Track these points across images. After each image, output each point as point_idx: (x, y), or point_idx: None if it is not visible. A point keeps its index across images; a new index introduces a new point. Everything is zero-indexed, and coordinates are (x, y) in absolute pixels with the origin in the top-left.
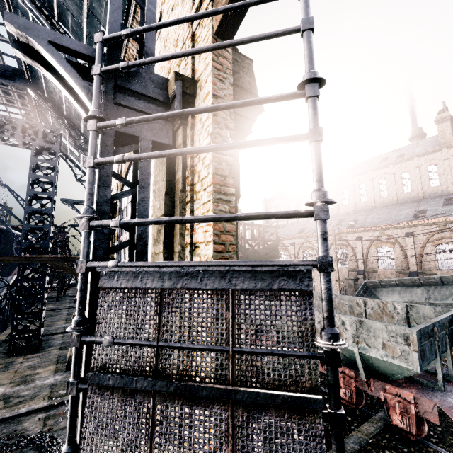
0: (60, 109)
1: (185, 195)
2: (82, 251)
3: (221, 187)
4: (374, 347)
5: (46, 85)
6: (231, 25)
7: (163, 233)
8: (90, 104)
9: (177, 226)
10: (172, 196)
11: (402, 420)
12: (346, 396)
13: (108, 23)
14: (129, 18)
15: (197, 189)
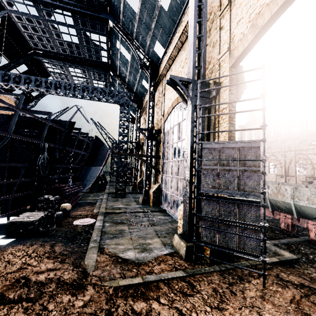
0: (124, 80)
1: (215, 125)
2: (197, 139)
3: (231, 122)
4: (302, 200)
5: (119, 69)
6: (237, 64)
7: (206, 138)
8: (188, 97)
9: (211, 135)
10: (209, 125)
11: (315, 235)
12: (285, 227)
13: (192, 68)
14: (173, 37)
15: (221, 122)
